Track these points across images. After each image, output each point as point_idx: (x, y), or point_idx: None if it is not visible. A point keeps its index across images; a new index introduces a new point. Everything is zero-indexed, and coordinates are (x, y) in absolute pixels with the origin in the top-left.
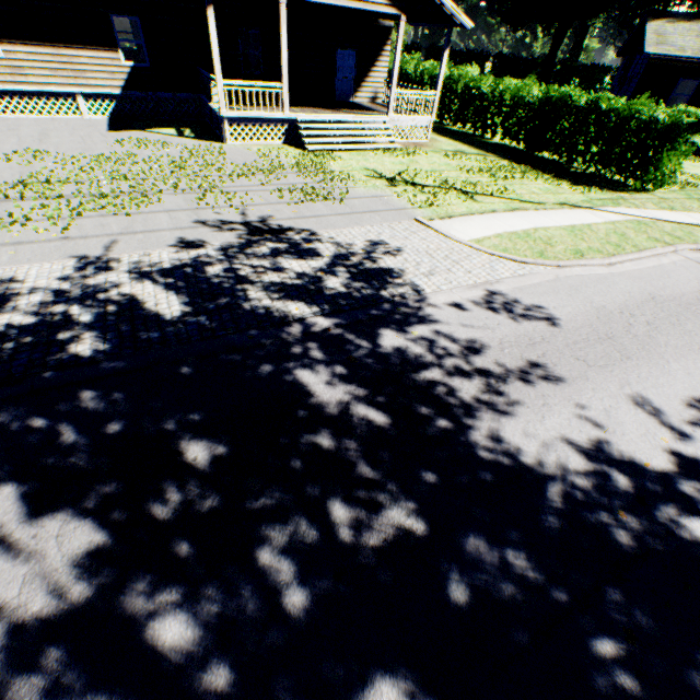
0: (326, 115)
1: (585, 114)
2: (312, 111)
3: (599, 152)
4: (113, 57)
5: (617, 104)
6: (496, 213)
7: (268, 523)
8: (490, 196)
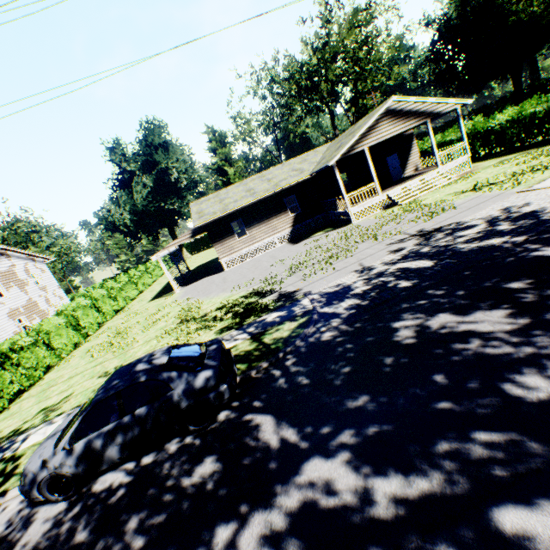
0: (401, 185)
1: None
2: (389, 189)
3: None
4: (286, 215)
5: None
6: None
7: None
8: None
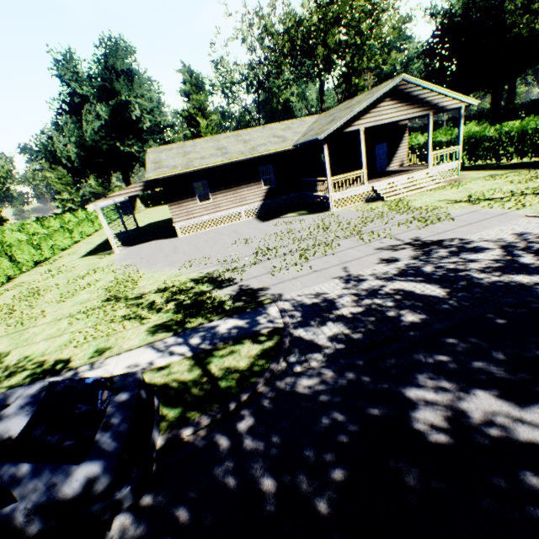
0: (389, 179)
1: None
2: (373, 181)
3: None
4: (258, 187)
5: None
6: None
7: None
8: None
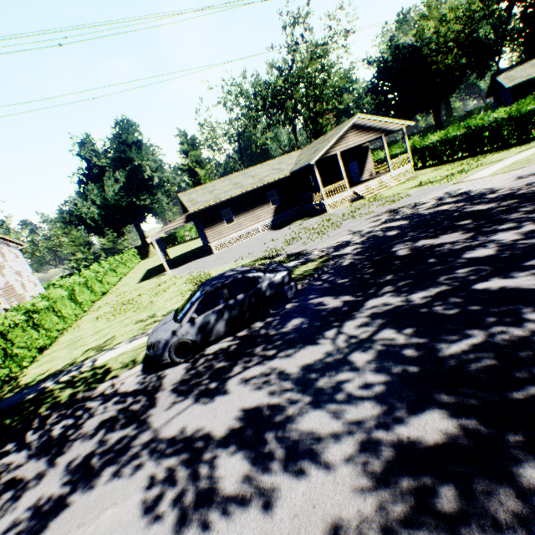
0: (364, 184)
1: (497, 121)
2: (353, 188)
3: (519, 130)
4: (268, 207)
5: (512, 109)
6: (488, 167)
7: (505, 217)
8: (475, 168)
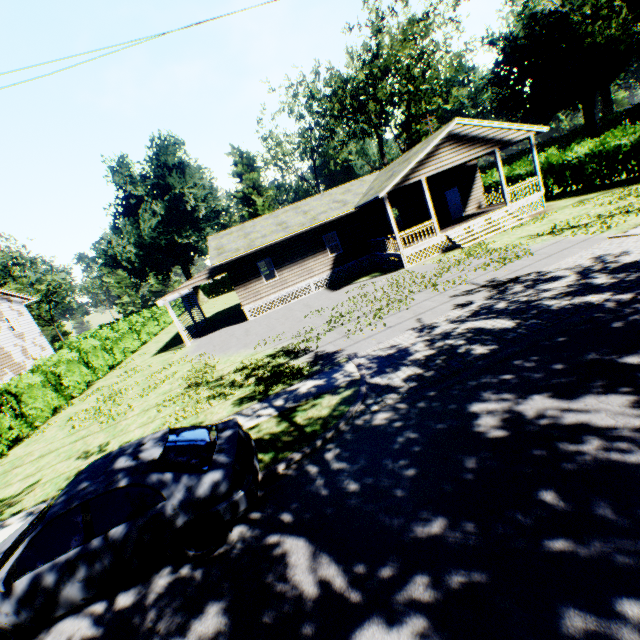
0: (463, 225)
1: None
2: (448, 229)
3: None
4: (325, 256)
5: None
6: None
7: None
8: None
